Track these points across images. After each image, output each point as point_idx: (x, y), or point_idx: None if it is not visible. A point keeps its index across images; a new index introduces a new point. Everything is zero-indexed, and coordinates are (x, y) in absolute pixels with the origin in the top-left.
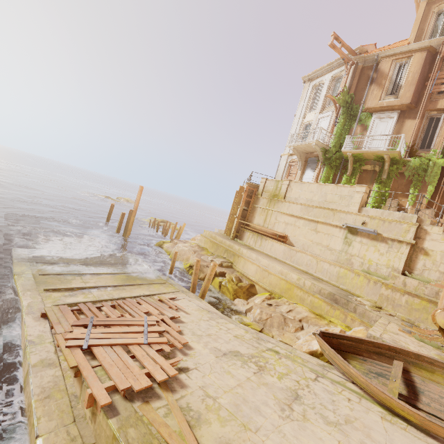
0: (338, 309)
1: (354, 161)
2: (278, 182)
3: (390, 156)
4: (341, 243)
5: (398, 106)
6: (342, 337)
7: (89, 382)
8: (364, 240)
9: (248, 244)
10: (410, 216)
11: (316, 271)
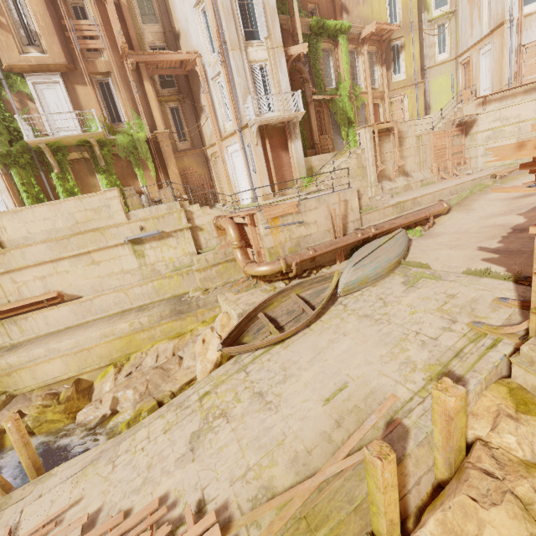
0: (188, 317)
1: (54, 152)
2: None
3: (96, 138)
4: (134, 259)
5: (55, 66)
6: (232, 333)
7: None
8: (154, 244)
9: None
10: (174, 204)
11: (132, 302)
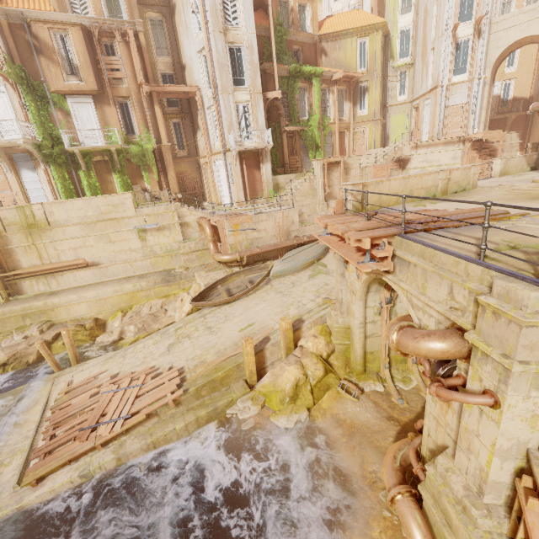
0: (173, 285)
1: (83, 156)
2: (23, 209)
3: (115, 148)
4: (139, 242)
5: (89, 91)
6: (199, 295)
7: (165, 402)
8: (153, 232)
9: (40, 292)
10: (170, 206)
11: (135, 271)
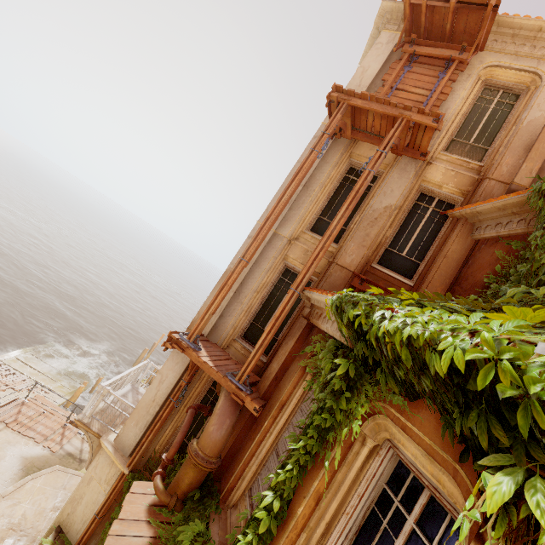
0: None
1: None
2: None
3: None
4: None
5: None
6: None
7: None
8: None
9: None
10: None
11: None
